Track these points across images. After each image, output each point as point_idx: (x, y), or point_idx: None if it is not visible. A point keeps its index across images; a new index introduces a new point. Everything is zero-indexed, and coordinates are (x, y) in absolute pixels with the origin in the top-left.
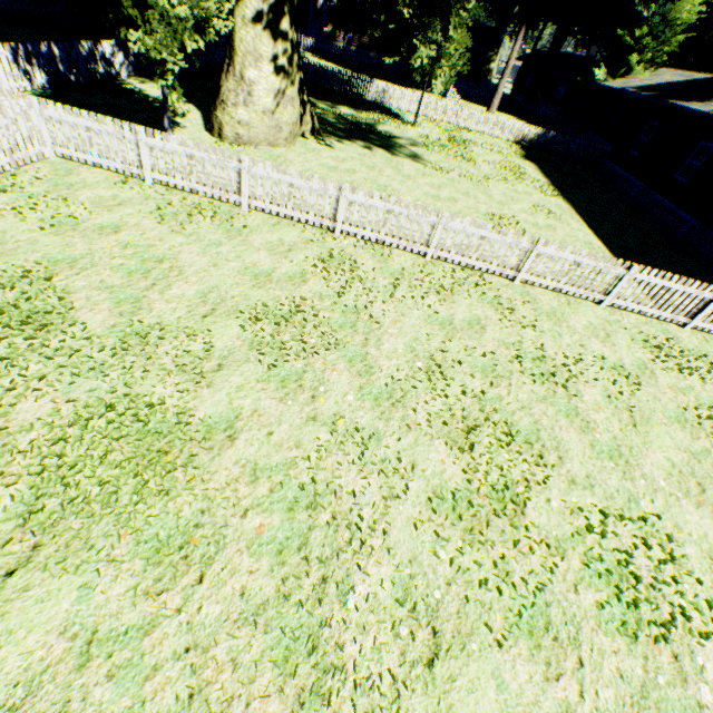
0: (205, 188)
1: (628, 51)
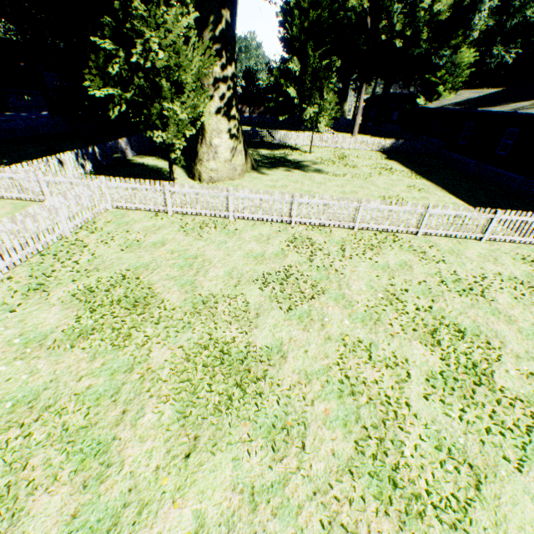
0: (206, 211)
1: (435, 85)
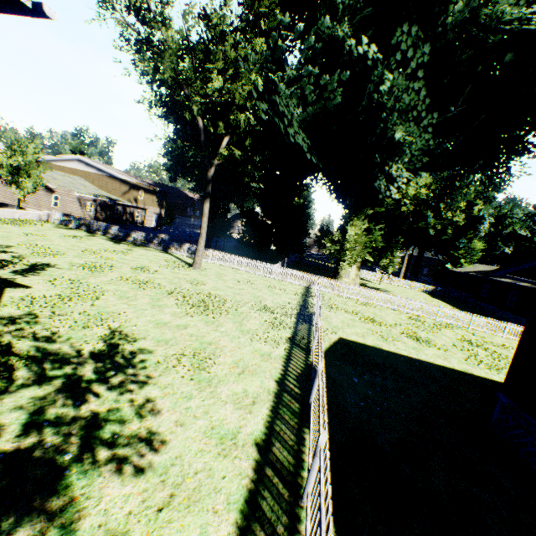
0: (361, 299)
1: (457, 258)
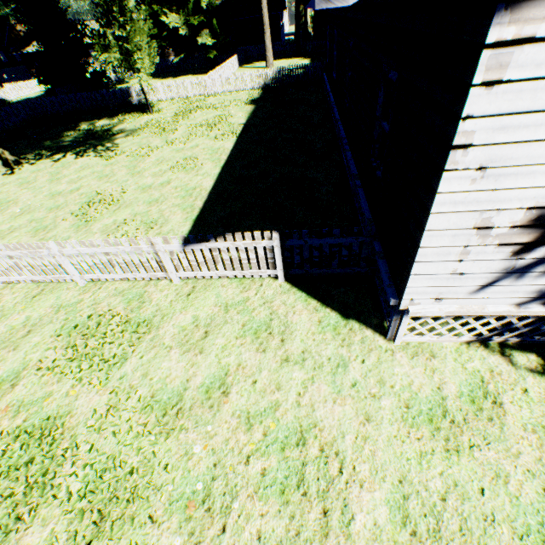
0: None
1: None
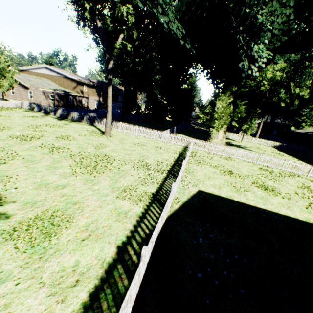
0: (225, 154)
1: (300, 122)
